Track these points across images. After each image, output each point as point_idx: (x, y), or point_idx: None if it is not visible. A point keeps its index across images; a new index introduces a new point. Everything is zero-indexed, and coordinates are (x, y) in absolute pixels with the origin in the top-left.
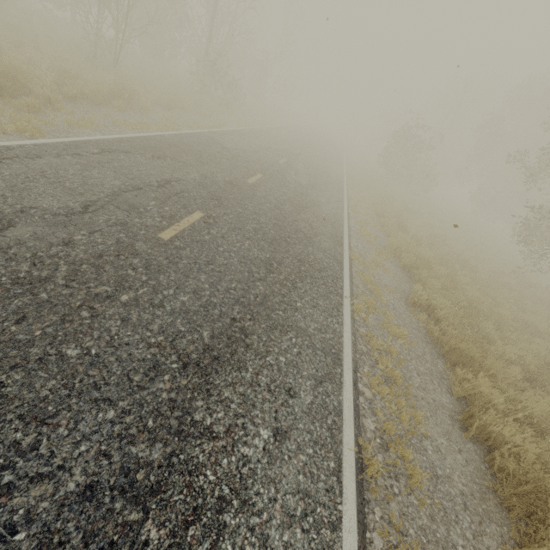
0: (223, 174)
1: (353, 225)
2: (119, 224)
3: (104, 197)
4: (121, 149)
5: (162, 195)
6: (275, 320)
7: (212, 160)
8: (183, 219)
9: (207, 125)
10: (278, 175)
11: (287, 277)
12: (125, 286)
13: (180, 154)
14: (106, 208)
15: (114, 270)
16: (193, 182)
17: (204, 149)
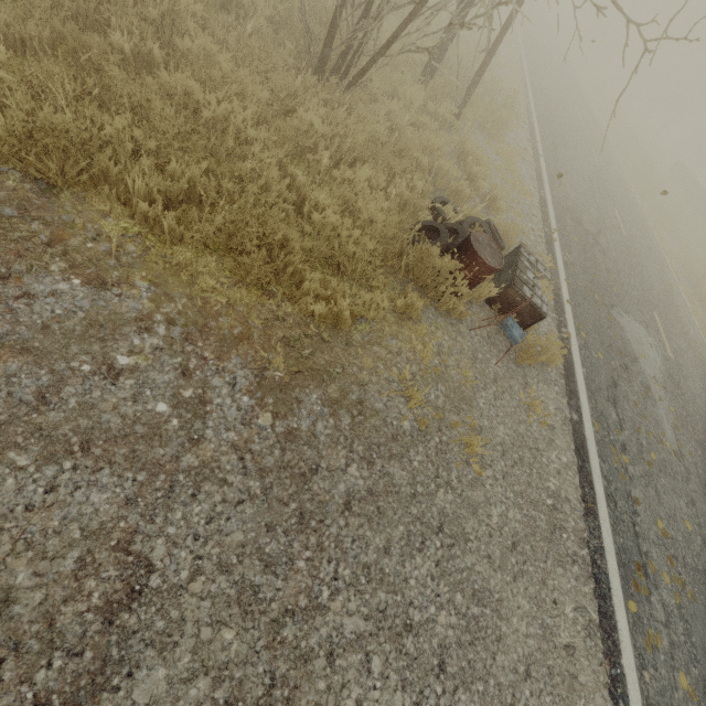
0: None
1: None
2: None
3: None
4: None
5: None
6: None
7: None
8: None
9: None
10: None
11: None
12: None
13: None
14: None
15: None
16: None
17: None
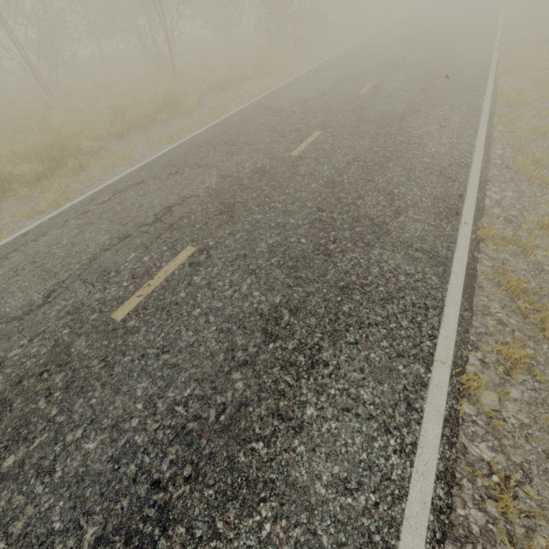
0: (255, 160)
1: (498, 153)
2: (72, 312)
3: (77, 269)
4: (137, 181)
5: (151, 236)
6: (240, 472)
7: (248, 142)
8: (160, 270)
9: (263, 89)
10: (349, 119)
11: (303, 340)
12: (20, 436)
13: (207, 153)
14: (70, 288)
15: (23, 404)
16: (204, 194)
17: (243, 130)
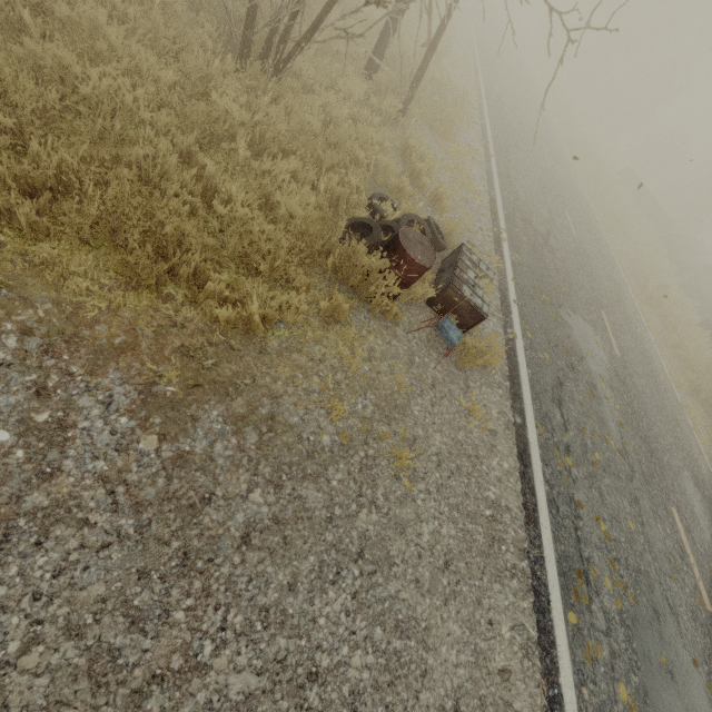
0: None
1: None
2: None
3: None
4: None
5: None
6: None
7: None
8: None
9: None
10: None
11: None
12: None
13: None
14: None
15: None
16: None
17: None
